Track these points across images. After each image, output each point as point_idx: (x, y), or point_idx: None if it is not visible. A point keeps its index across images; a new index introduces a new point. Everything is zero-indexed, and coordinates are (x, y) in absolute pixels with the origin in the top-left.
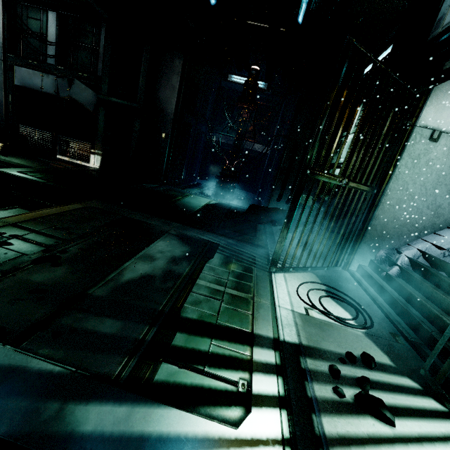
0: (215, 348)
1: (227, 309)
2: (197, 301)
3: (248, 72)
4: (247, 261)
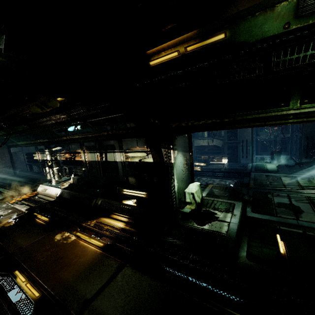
0: (311, 187)
1: (309, 184)
2: (302, 184)
3: None
4: (307, 178)
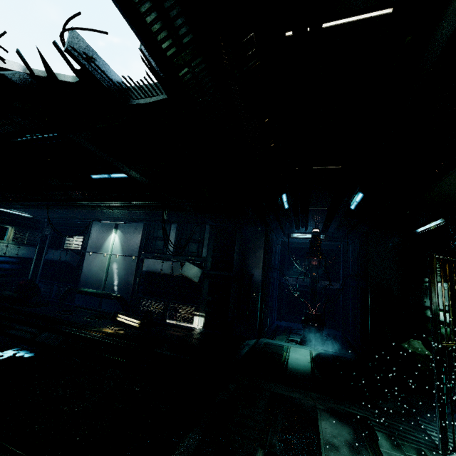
0: None
1: None
2: None
3: (306, 230)
4: (411, 439)
